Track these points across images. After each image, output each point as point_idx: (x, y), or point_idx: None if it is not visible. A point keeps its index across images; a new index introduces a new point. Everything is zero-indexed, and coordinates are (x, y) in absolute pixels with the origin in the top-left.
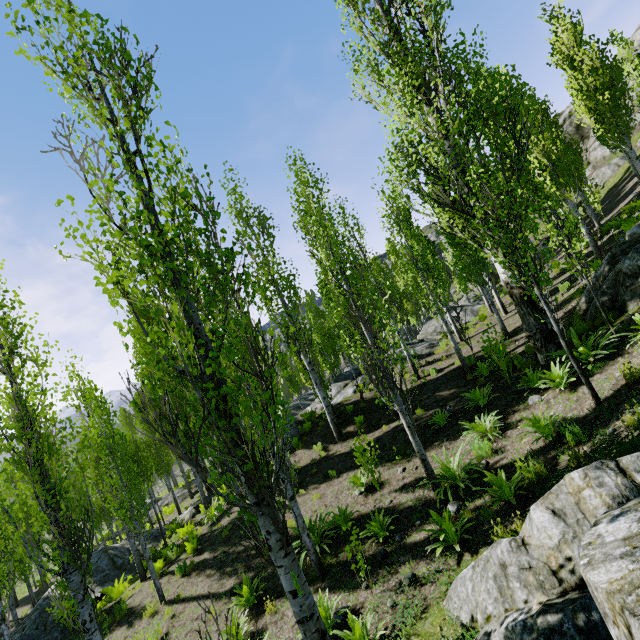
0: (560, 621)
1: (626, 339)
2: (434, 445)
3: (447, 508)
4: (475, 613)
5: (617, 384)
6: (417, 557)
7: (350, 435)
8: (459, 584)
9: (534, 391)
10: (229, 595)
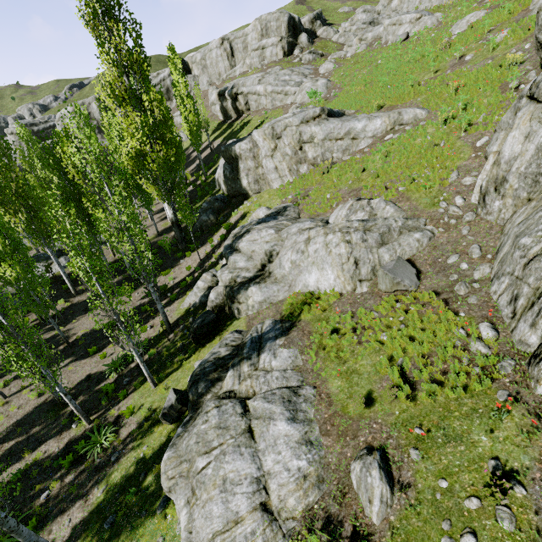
0: (207, 292)
1: (205, 243)
2: None
3: (168, 295)
4: (191, 302)
5: (204, 255)
6: (165, 308)
7: (84, 291)
8: (185, 301)
9: (181, 258)
10: (73, 362)
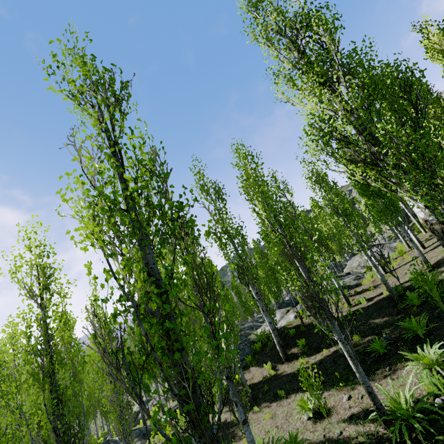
0: None
1: None
2: (377, 373)
3: None
4: None
5: None
6: None
7: (294, 356)
8: None
9: None
10: None
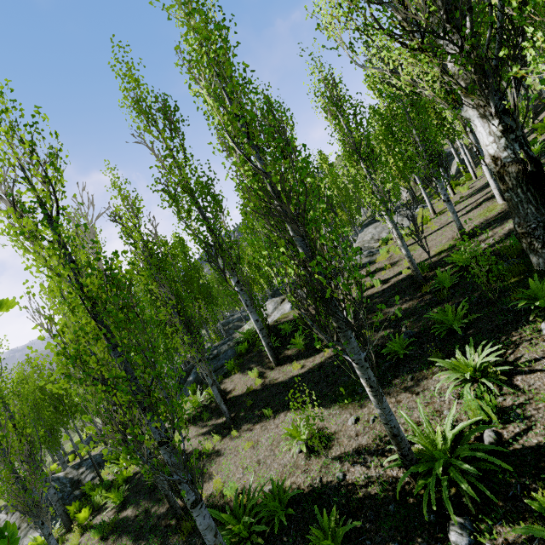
0: None
1: None
2: (394, 384)
3: (448, 536)
4: None
5: None
6: None
7: (288, 359)
8: None
9: (543, 311)
10: None
